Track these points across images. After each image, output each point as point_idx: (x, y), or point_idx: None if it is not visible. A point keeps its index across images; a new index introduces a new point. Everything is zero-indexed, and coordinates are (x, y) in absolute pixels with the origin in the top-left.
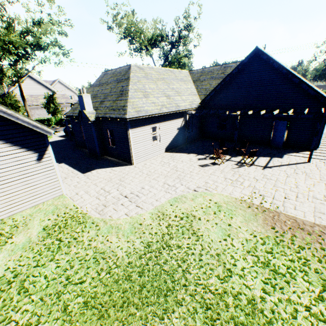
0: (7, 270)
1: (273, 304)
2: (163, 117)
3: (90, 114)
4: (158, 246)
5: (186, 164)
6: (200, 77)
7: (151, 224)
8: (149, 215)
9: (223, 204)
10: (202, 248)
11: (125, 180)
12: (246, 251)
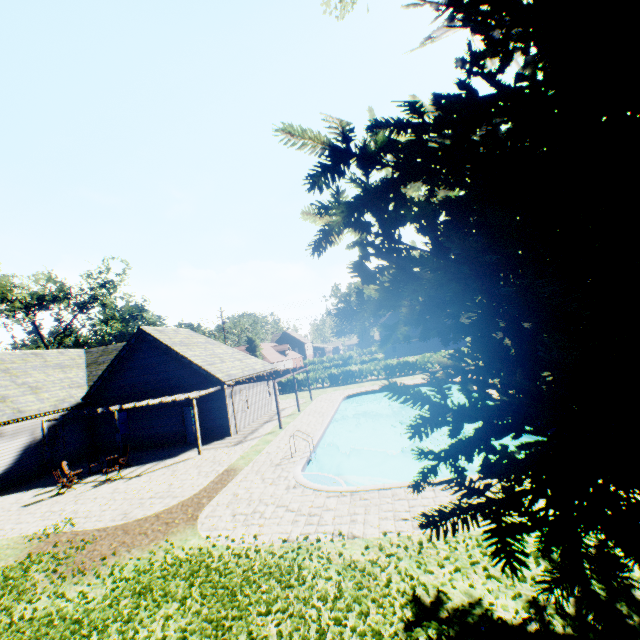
0: None
1: None
2: None
3: None
4: None
5: None
6: (101, 358)
7: None
8: None
9: None
10: None
11: None
12: None
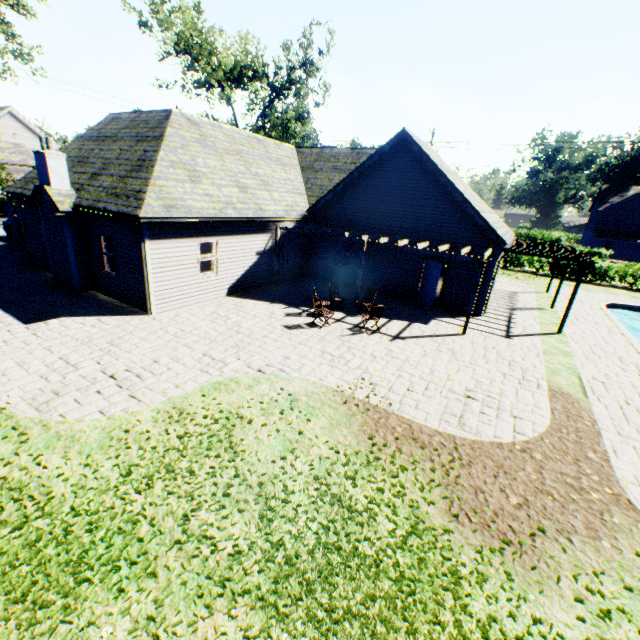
0: None
1: (327, 562)
2: (227, 226)
3: (62, 196)
4: (149, 473)
5: (260, 321)
6: (316, 164)
7: (150, 431)
8: (152, 413)
9: (303, 396)
10: (236, 473)
11: (123, 344)
12: (313, 478)
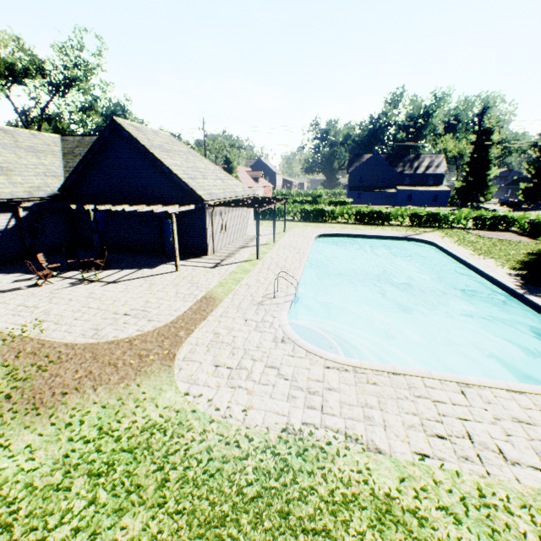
0: None
1: None
2: None
3: None
4: None
5: None
6: (77, 149)
7: None
8: None
9: None
10: None
11: None
12: None
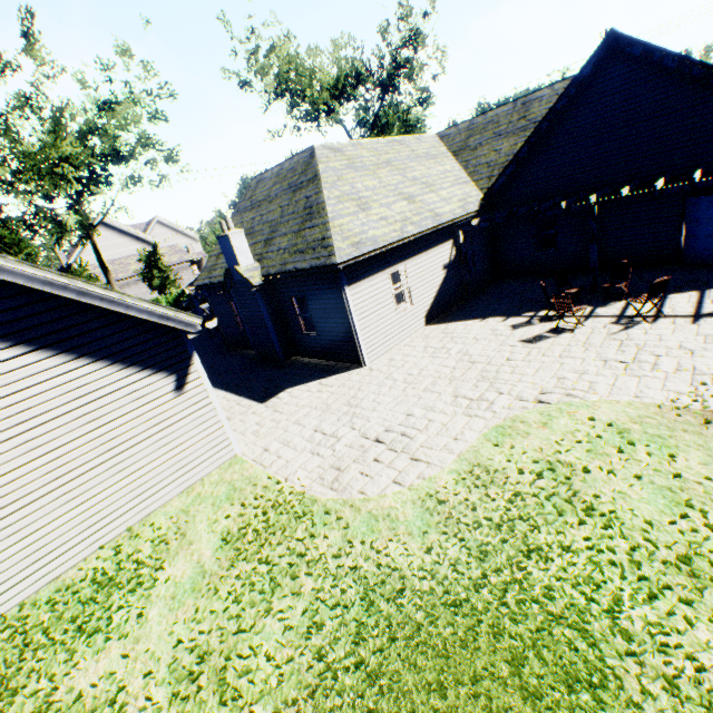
0: (178, 647)
1: None
2: (409, 246)
3: (250, 272)
4: (509, 553)
5: (487, 343)
6: (469, 141)
7: (467, 499)
8: (452, 477)
9: (630, 424)
10: (631, 546)
11: (361, 403)
12: None
